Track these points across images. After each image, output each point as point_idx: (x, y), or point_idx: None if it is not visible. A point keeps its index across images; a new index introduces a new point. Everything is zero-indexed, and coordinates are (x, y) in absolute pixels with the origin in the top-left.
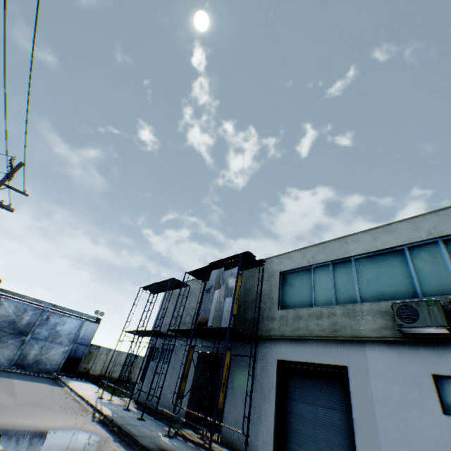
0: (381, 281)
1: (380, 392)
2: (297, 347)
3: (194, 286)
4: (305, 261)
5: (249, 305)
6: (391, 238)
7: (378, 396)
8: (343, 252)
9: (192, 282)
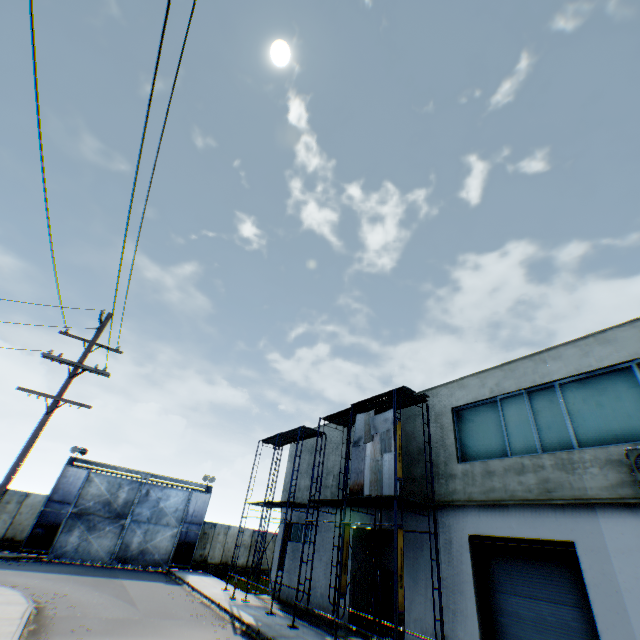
0: (604, 415)
1: (629, 578)
2: (495, 515)
3: (331, 433)
4: (486, 390)
5: (414, 457)
6: (609, 352)
7: (627, 584)
8: (540, 375)
9: (327, 427)
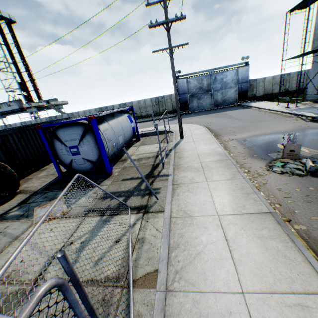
0: None
1: None
2: None
3: None
4: None
5: None
6: None
7: None
8: None
9: None
